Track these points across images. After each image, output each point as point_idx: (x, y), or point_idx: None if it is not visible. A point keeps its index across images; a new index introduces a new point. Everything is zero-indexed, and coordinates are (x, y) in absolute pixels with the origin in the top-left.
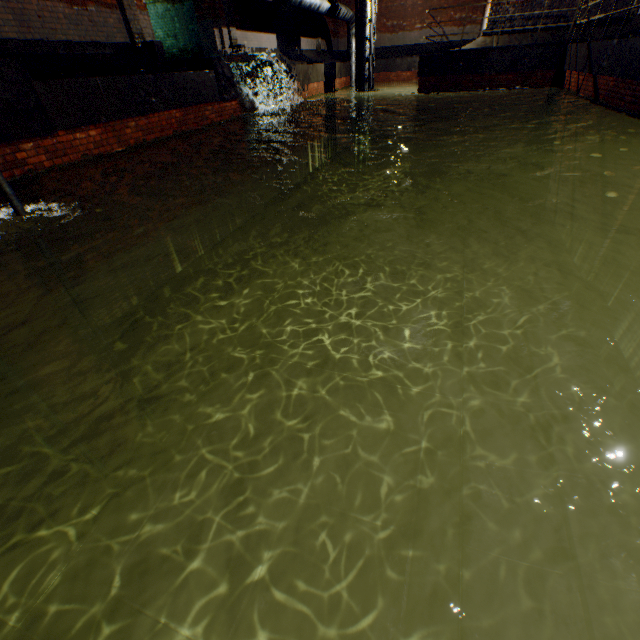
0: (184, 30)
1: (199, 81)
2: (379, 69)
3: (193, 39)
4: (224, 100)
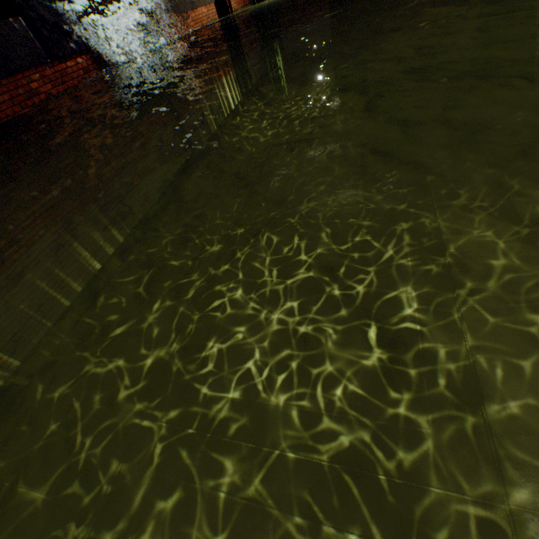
0: None
1: None
2: None
3: None
4: (58, 59)
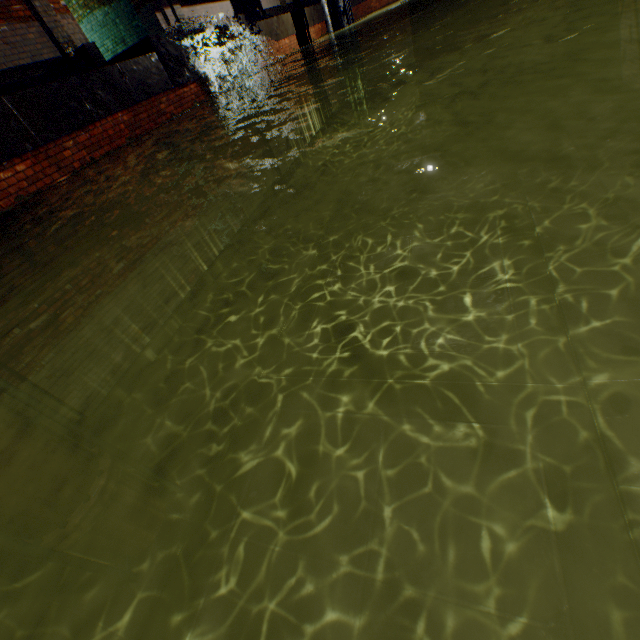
0: (129, 30)
1: (140, 70)
2: (356, 1)
3: (141, 37)
4: (178, 85)
